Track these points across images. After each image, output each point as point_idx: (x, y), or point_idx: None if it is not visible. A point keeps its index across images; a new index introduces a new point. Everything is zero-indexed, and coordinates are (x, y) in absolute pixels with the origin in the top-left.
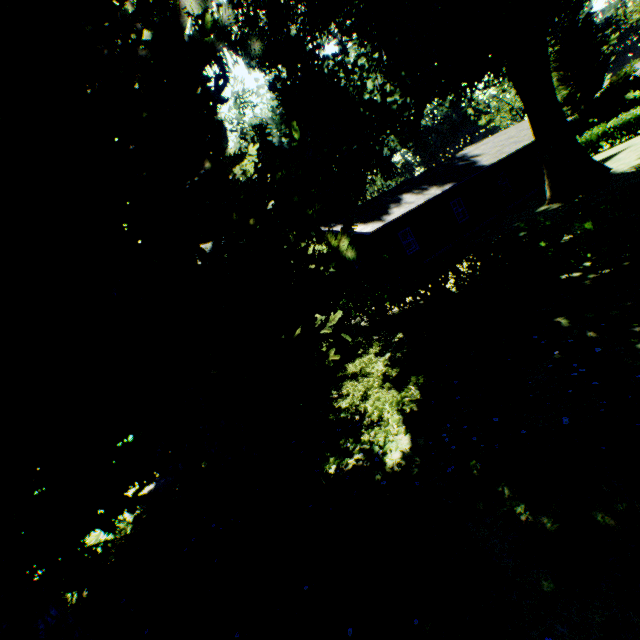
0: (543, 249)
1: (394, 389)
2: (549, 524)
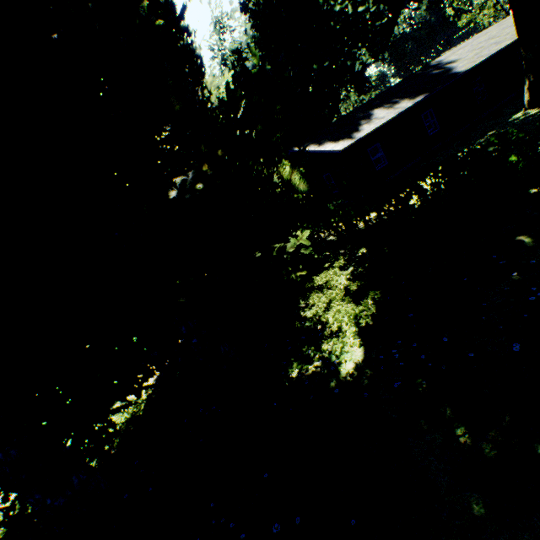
0: (513, 164)
1: (353, 302)
2: (487, 450)
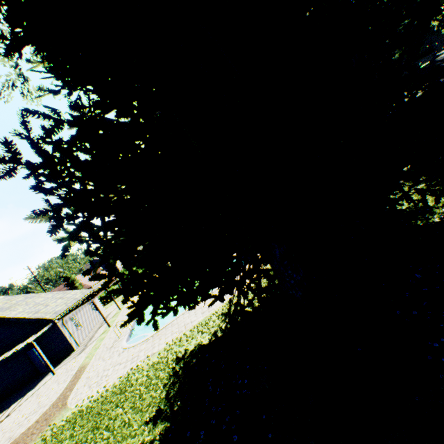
0: None
1: None
2: None
